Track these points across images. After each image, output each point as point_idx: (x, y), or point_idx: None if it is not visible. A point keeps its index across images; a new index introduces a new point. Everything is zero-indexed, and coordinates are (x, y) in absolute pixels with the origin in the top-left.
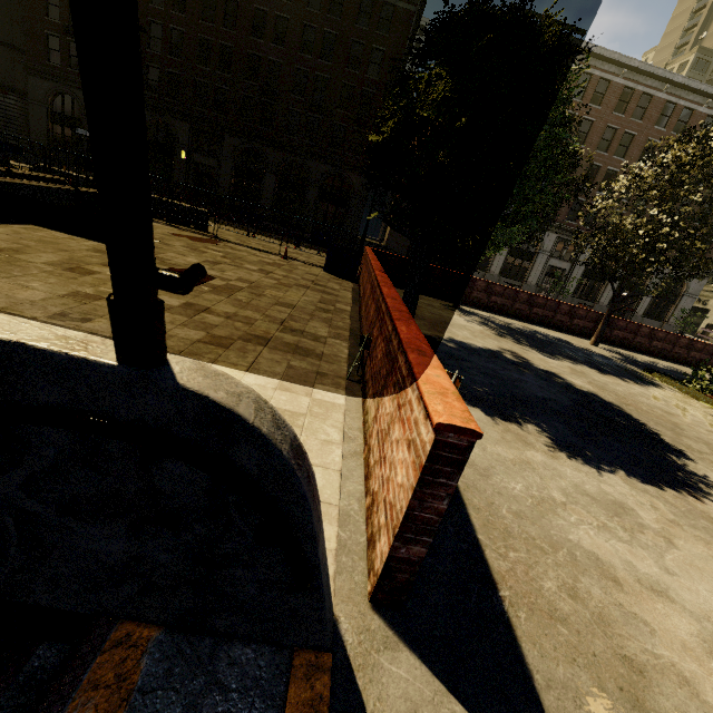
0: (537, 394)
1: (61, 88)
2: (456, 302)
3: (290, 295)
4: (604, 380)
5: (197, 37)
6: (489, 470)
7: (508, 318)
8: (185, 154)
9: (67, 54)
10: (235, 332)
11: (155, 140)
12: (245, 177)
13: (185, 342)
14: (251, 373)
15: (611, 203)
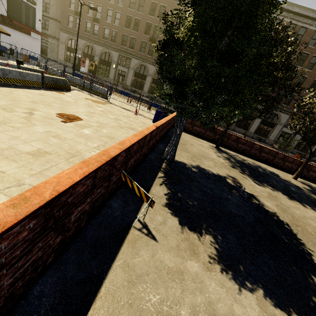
0: (231, 211)
1: (71, 37)
2: (216, 145)
3: (117, 132)
4: (289, 204)
5: (126, 15)
6: (141, 277)
7: (246, 156)
8: (115, 66)
9: (75, 23)
10: (57, 149)
11: (104, 59)
12: (138, 77)
13: (16, 152)
14: (34, 176)
15: (314, 100)
